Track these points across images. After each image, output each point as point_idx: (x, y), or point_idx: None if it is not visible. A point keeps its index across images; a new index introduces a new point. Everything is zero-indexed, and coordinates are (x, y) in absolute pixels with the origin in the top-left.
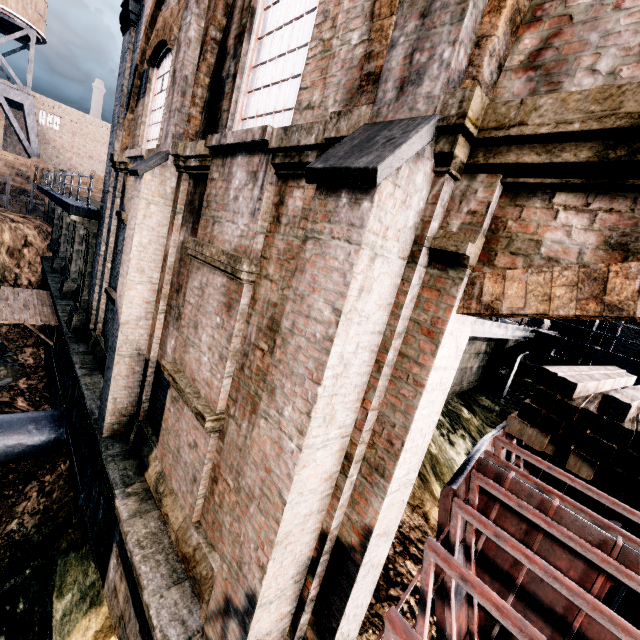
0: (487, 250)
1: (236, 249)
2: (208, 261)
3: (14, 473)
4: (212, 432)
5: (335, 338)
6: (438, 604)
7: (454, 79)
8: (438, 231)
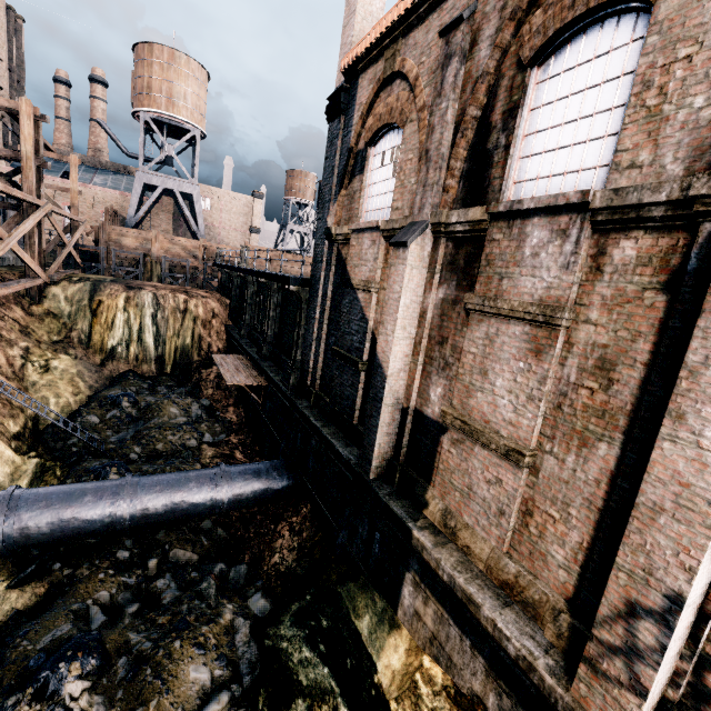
0: None
1: (542, 300)
2: (503, 313)
3: (260, 515)
4: (525, 467)
5: None
6: None
7: None
8: None
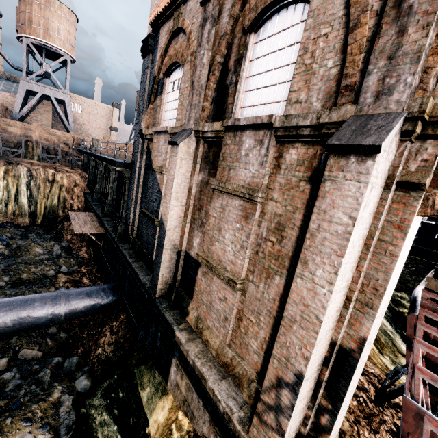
0: (435, 180)
1: (249, 184)
2: (229, 192)
3: (93, 321)
4: (238, 290)
5: (352, 232)
6: (410, 381)
7: (413, 91)
8: (401, 171)
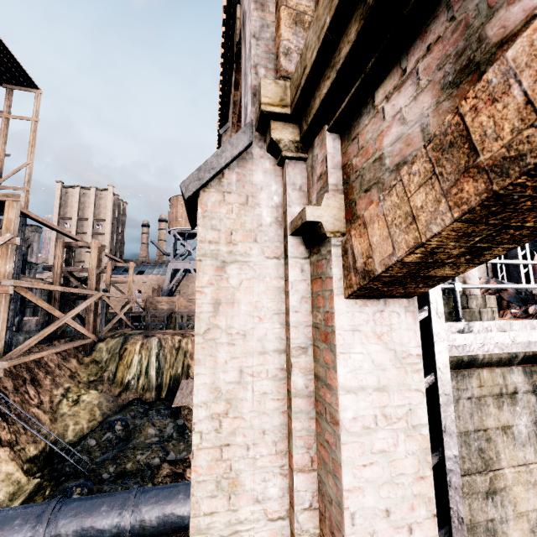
0: (348, 205)
1: None
2: None
3: None
4: None
5: (195, 365)
6: None
7: None
8: None
